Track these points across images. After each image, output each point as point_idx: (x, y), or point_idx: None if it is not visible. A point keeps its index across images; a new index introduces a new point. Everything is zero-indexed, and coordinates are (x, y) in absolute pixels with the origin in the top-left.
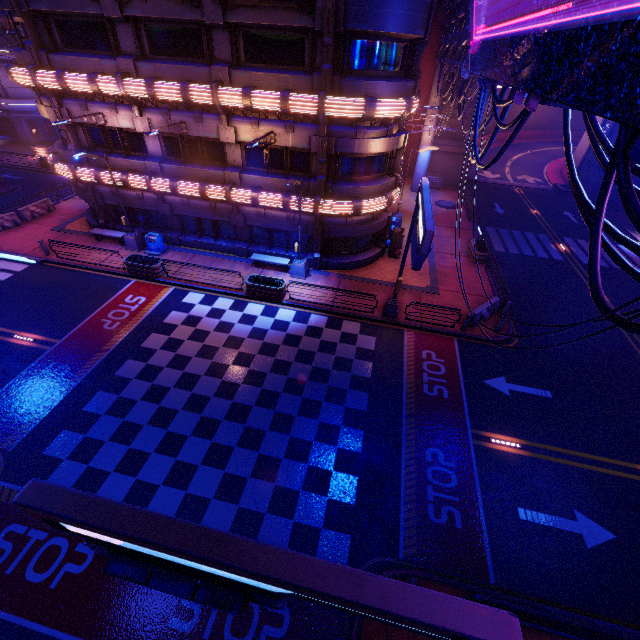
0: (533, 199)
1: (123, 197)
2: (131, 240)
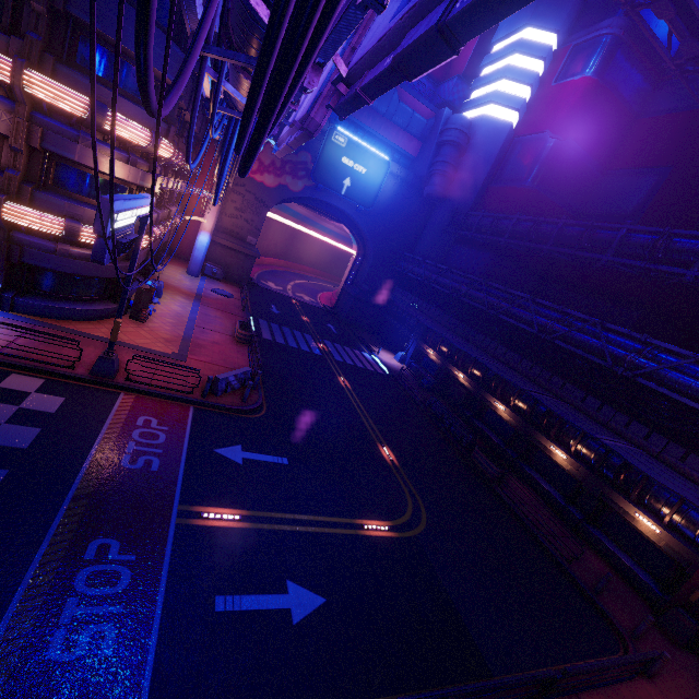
0: (306, 310)
1: None
2: None
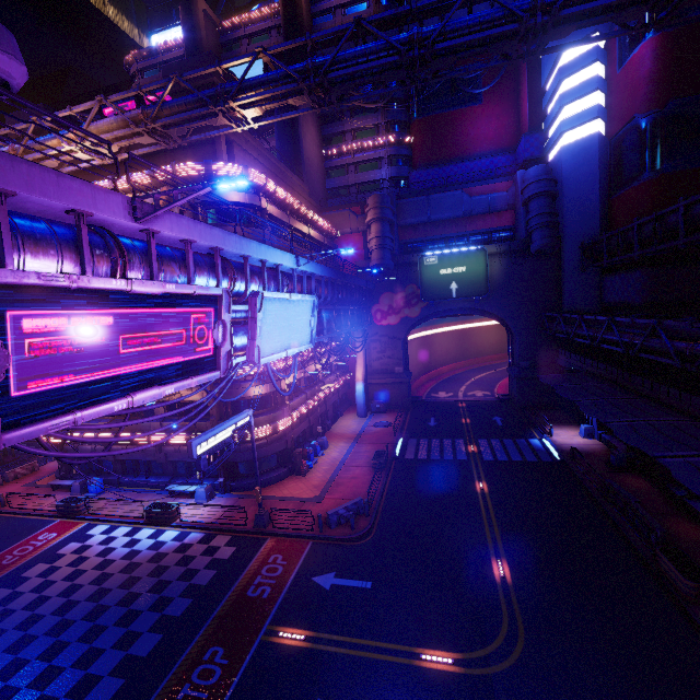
0: (471, 410)
1: (82, 451)
2: (77, 486)
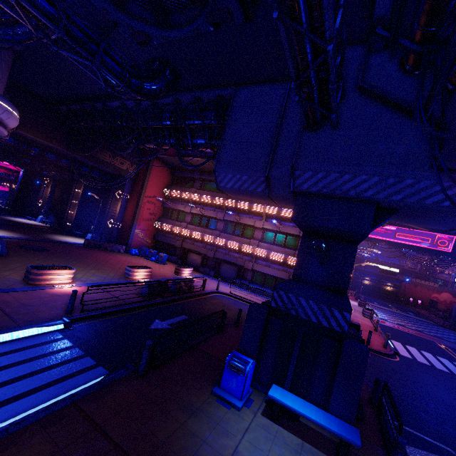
0: None
1: None
2: None
